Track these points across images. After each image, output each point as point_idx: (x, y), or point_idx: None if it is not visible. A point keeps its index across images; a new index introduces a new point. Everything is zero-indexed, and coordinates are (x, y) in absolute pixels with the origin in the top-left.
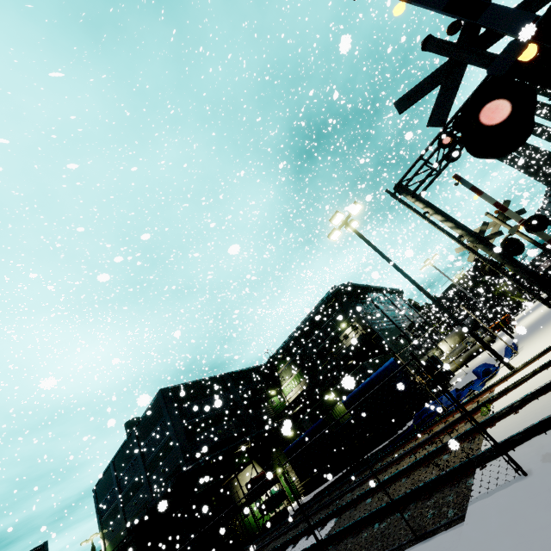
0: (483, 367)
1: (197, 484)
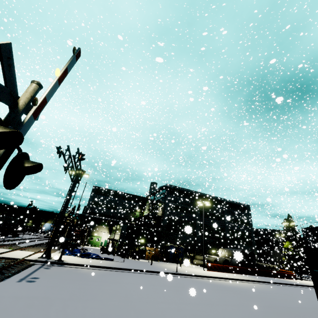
0: (93, 255)
1: (83, 220)
